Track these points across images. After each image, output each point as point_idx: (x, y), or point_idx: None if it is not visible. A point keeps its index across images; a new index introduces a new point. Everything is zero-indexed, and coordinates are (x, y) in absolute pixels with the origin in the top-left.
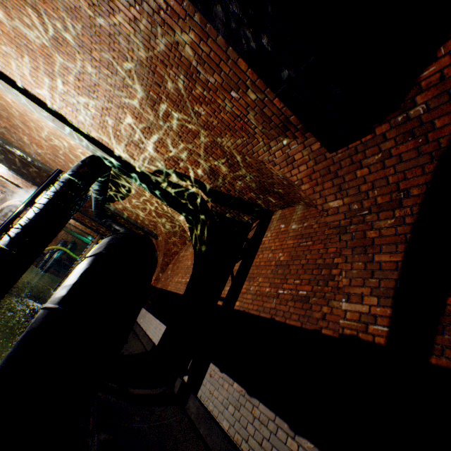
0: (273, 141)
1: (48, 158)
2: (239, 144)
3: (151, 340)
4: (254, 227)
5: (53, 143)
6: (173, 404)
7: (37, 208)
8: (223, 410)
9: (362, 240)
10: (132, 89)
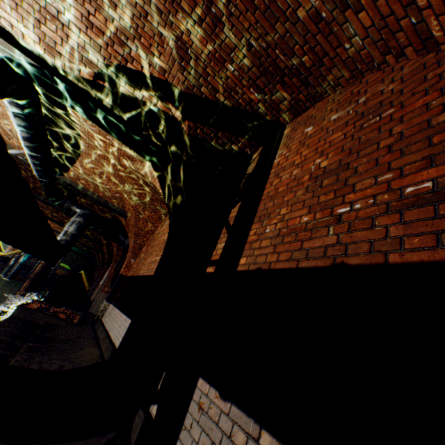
0: None
1: None
2: None
3: (111, 343)
4: (256, 158)
5: None
6: None
7: None
8: None
9: None
10: None
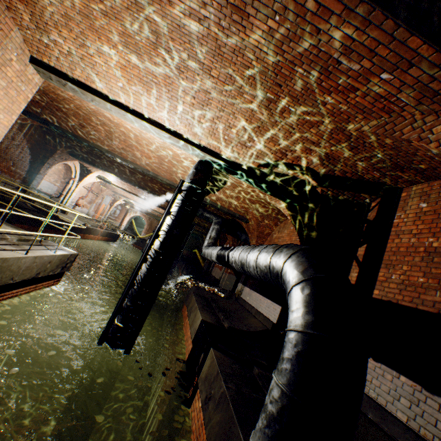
0: (431, 115)
1: (154, 166)
2: (373, 125)
3: (267, 318)
4: (374, 207)
5: (159, 154)
6: None
7: (172, 216)
8: (391, 400)
9: None
10: (247, 95)
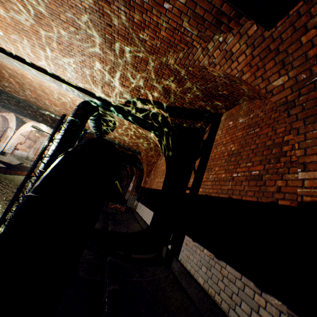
0: (210, 42)
1: (63, 112)
2: (182, 58)
3: (145, 222)
4: (207, 131)
5: (62, 101)
6: (162, 265)
7: (56, 143)
8: (197, 269)
9: (315, 108)
10: (93, 37)
